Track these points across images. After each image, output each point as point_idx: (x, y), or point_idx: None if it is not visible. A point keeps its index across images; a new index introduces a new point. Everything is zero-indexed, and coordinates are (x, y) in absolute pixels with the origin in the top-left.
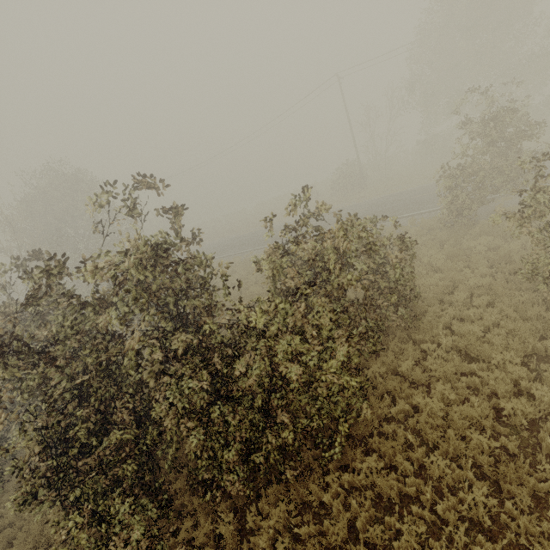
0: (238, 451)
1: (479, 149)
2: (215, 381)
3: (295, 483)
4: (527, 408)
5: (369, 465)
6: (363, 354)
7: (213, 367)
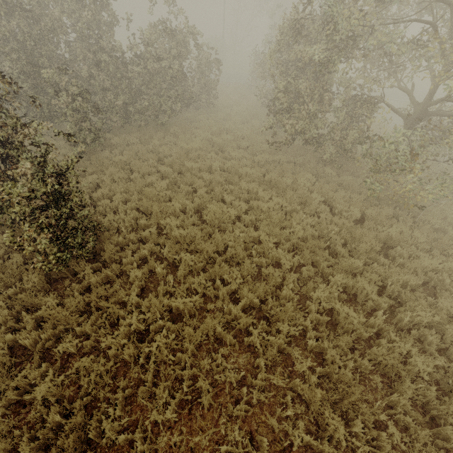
0: (123, 102)
1: (273, 46)
2: (115, 71)
3: (144, 129)
4: (234, 128)
5: (175, 129)
6: (185, 102)
7: (117, 60)
